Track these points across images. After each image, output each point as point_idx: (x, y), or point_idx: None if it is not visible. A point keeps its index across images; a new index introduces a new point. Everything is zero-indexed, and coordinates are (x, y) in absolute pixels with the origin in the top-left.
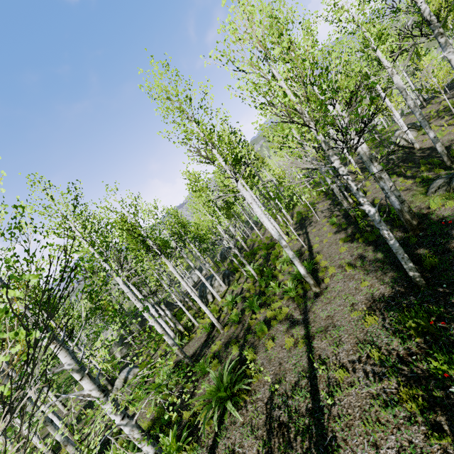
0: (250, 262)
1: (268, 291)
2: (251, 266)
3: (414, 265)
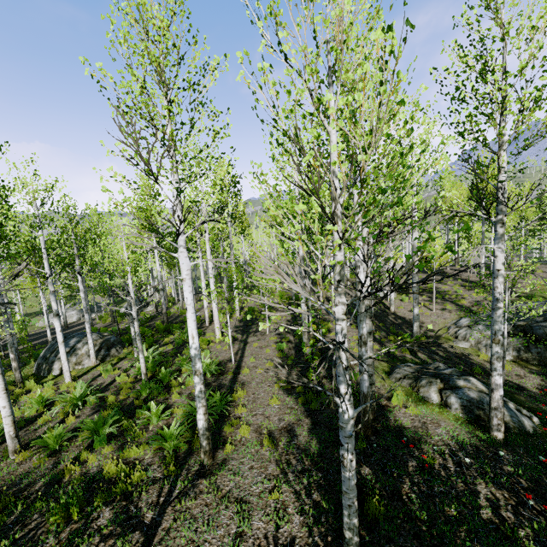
0: (156, 341)
1: (142, 413)
2: (150, 350)
3: (358, 521)
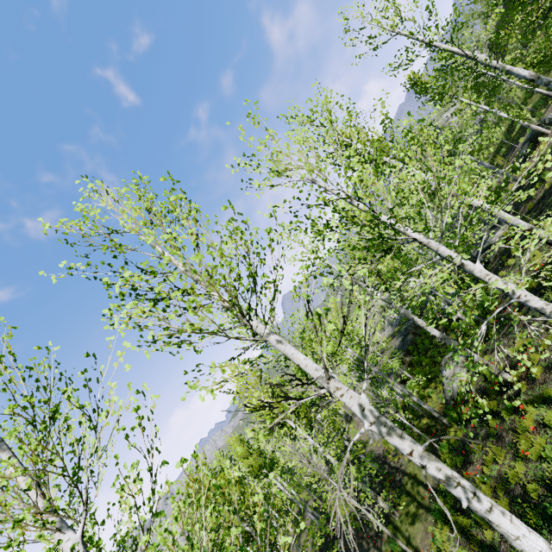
0: None
1: None
2: None
3: None
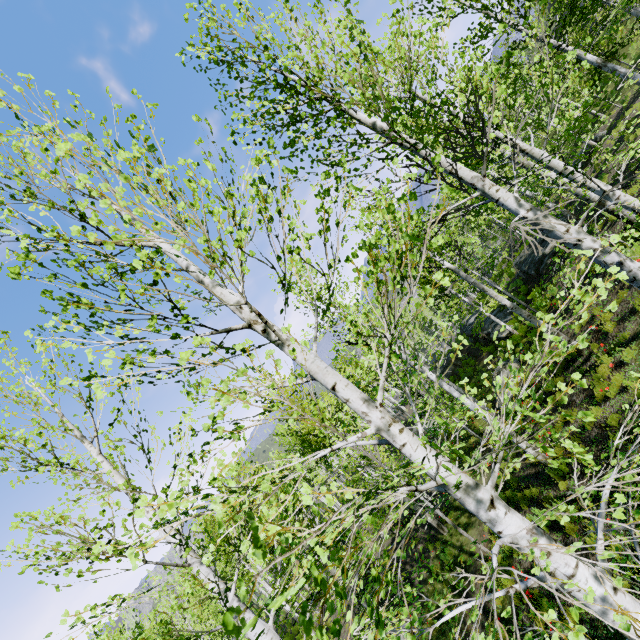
0: None
1: None
2: None
3: None
